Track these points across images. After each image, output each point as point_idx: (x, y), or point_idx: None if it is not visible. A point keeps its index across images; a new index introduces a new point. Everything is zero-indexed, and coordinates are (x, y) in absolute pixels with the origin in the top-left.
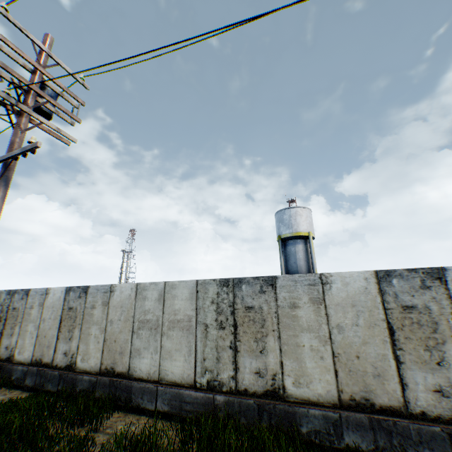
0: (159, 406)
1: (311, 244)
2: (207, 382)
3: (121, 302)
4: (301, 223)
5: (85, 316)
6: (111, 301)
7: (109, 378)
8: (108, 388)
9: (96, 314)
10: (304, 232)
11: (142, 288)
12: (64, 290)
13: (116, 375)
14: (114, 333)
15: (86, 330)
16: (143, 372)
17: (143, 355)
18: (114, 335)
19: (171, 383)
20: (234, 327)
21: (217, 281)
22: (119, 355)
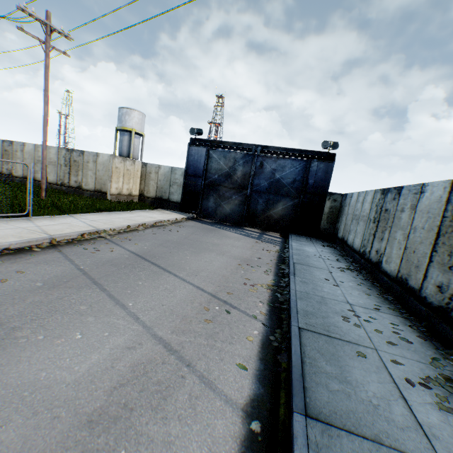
0: None
1: (132, 137)
2: None
3: None
4: (128, 121)
5: None
6: None
7: None
8: None
9: None
10: (129, 128)
11: None
12: None
13: None
14: None
15: None
16: None
17: None
18: None
19: None
20: None
21: None
22: None
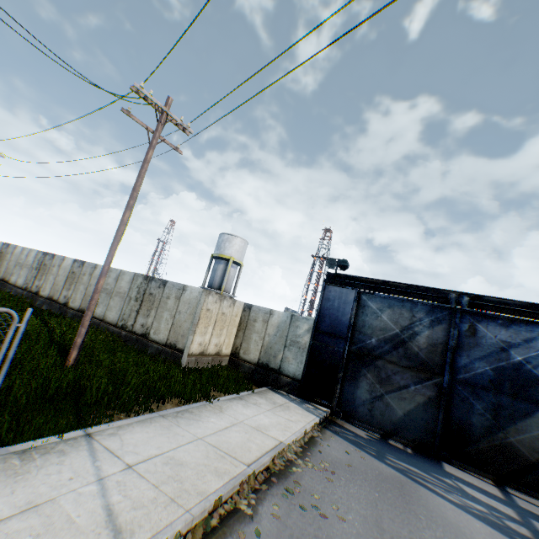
0: (12, 293)
1: (228, 266)
2: (26, 287)
3: (18, 253)
4: (227, 248)
5: (6, 257)
6: (15, 252)
7: (3, 282)
8: (2, 285)
9: (9, 257)
10: (226, 256)
11: (25, 249)
12: (4, 243)
13: (6, 281)
14: (11, 266)
15: (4, 262)
16: (13, 281)
17: (15, 275)
18: (11, 266)
19: (18, 287)
20: (40, 270)
21: (44, 252)
22: (9, 274)
